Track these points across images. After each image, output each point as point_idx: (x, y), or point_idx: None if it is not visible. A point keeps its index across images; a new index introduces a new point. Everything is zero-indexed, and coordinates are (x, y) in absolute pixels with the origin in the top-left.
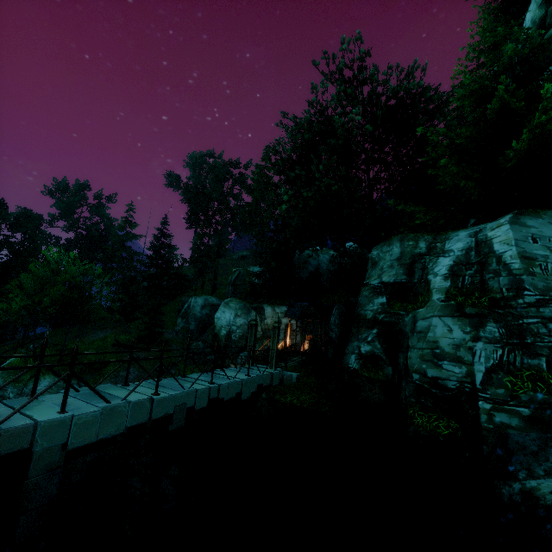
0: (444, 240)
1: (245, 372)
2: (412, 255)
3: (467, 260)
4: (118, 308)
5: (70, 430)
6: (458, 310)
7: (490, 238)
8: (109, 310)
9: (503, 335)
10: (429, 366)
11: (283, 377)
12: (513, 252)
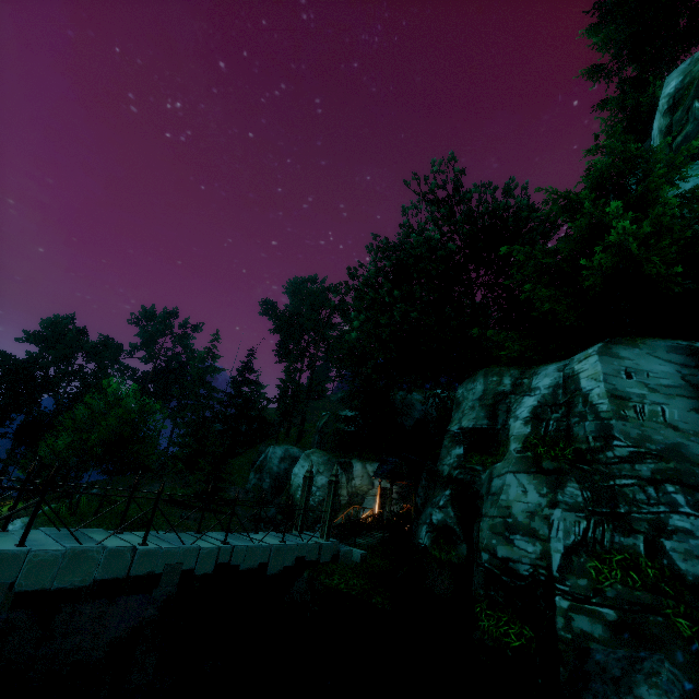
0: (532, 375)
1: (284, 538)
2: (495, 394)
3: (555, 399)
4: (183, 455)
5: (21, 568)
6: (534, 463)
7: (577, 372)
8: (172, 458)
9: (588, 500)
10: (500, 542)
11: (339, 552)
12: (601, 389)
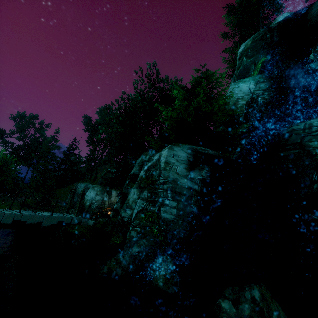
0: (154, 155)
1: (55, 214)
2: (142, 161)
3: (155, 164)
4: (34, 185)
5: None
6: (139, 185)
7: (162, 154)
8: (29, 186)
9: (148, 196)
10: (123, 211)
11: (82, 221)
12: (164, 160)
